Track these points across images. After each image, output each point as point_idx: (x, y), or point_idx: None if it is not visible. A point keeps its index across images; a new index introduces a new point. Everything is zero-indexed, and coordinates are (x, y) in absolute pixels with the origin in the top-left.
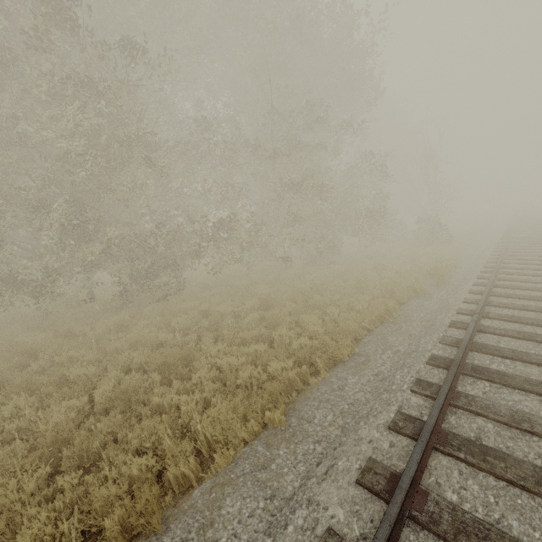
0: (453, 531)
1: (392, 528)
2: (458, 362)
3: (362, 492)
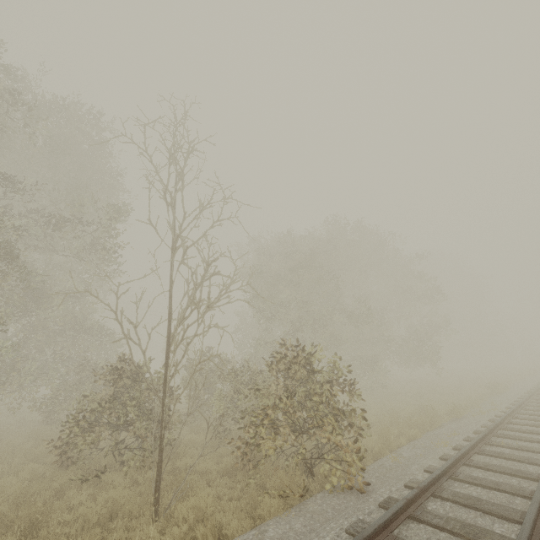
0: None
1: None
2: None
3: None
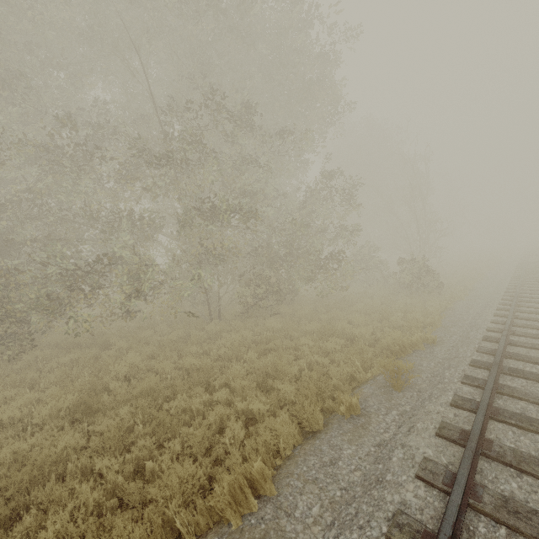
0: None
1: None
2: None
3: None
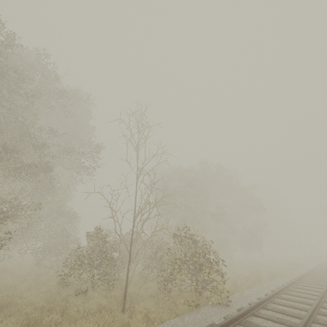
0: None
1: None
2: None
3: None
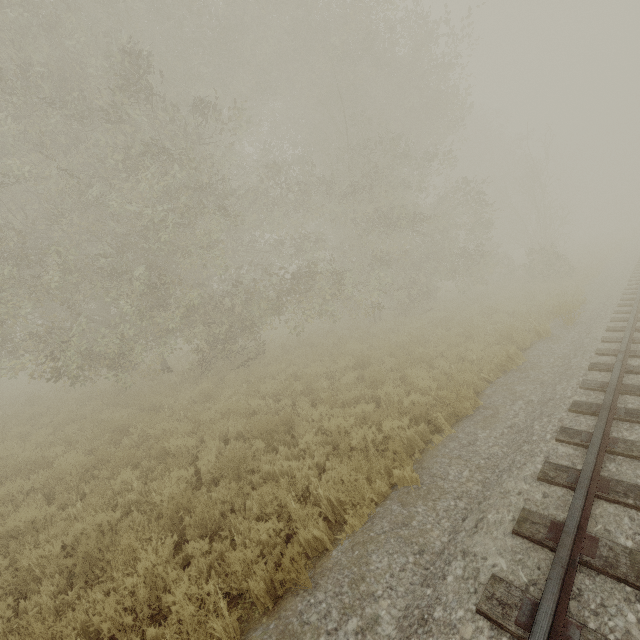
0: (634, 573)
1: (566, 570)
2: (609, 406)
3: (522, 542)
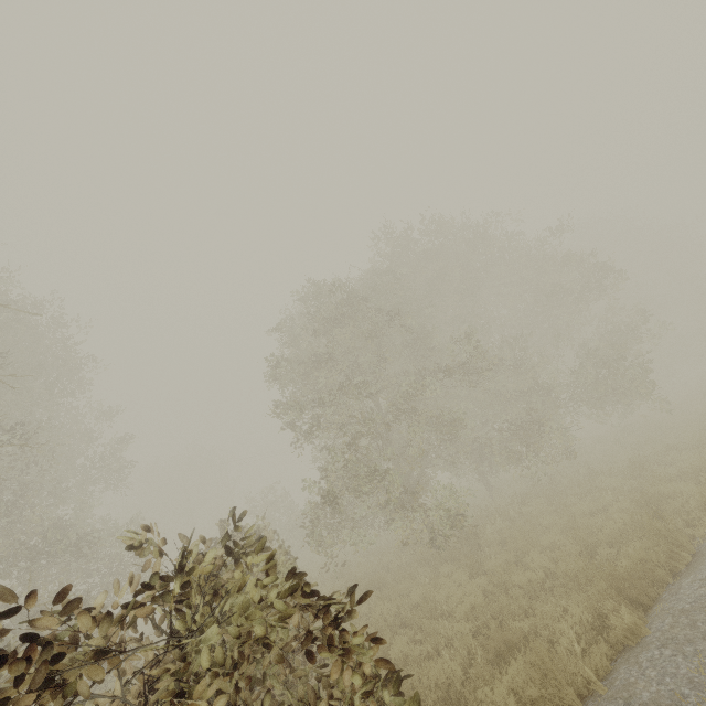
0: None
1: None
2: None
3: None
